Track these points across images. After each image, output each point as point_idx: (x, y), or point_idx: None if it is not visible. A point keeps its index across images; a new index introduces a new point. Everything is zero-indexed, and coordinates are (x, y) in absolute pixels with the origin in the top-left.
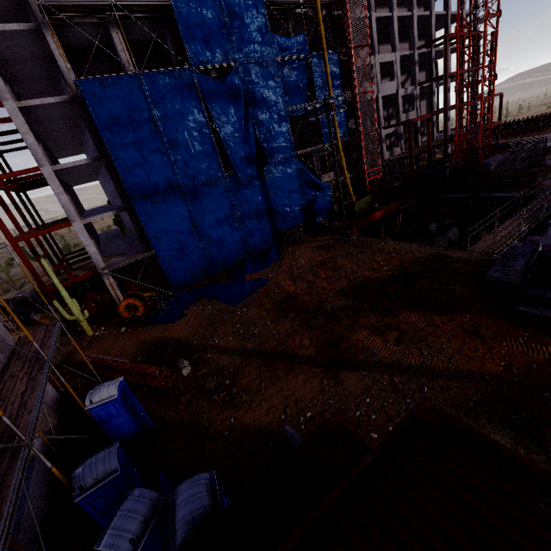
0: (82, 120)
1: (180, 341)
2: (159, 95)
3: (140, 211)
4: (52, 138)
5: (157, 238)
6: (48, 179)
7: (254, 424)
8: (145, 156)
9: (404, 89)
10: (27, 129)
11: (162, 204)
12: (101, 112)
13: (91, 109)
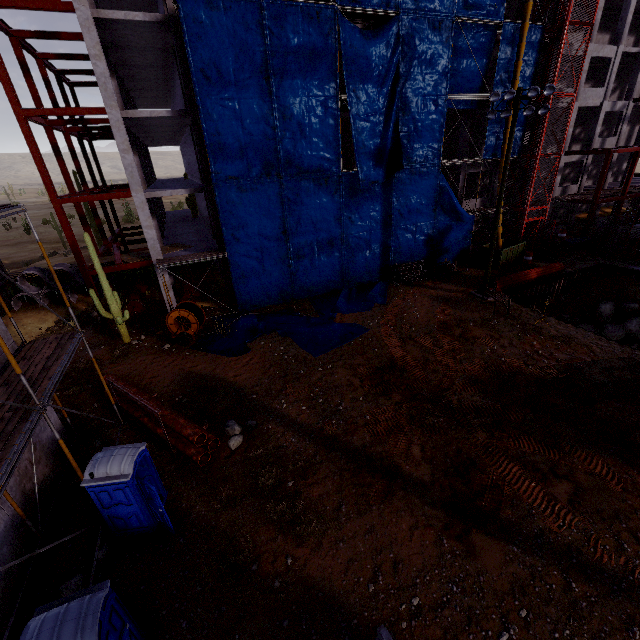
0: (174, 57)
1: (235, 388)
2: (283, 38)
3: (221, 197)
4: (133, 77)
5: (235, 237)
6: (114, 128)
7: (323, 582)
8: (245, 122)
9: (612, 102)
10: (100, 52)
11: (251, 194)
12: (199, 46)
13: (188, 39)
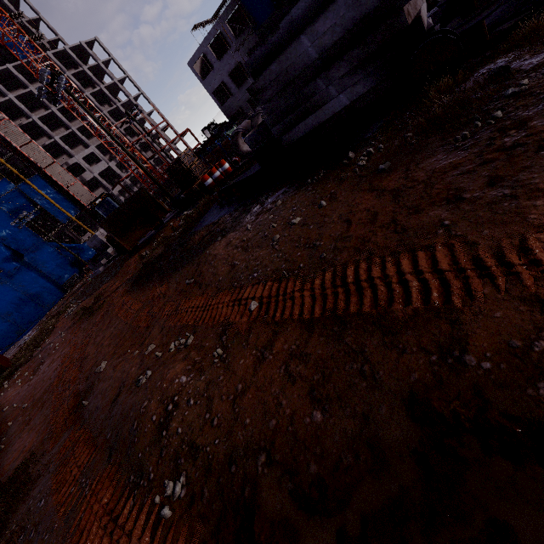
0: None
1: None
2: None
3: None
4: None
5: None
6: None
7: None
8: None
9: (114, 161)
10: None
11: None
12: None
13: None
